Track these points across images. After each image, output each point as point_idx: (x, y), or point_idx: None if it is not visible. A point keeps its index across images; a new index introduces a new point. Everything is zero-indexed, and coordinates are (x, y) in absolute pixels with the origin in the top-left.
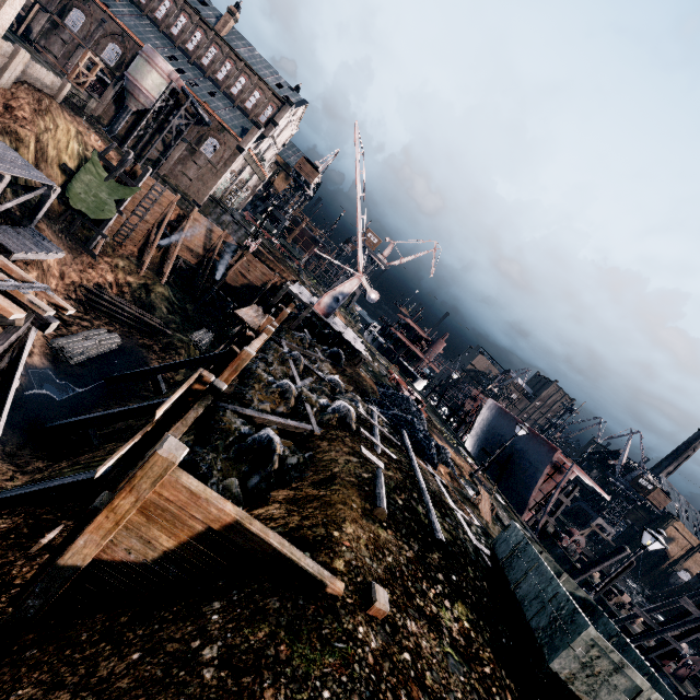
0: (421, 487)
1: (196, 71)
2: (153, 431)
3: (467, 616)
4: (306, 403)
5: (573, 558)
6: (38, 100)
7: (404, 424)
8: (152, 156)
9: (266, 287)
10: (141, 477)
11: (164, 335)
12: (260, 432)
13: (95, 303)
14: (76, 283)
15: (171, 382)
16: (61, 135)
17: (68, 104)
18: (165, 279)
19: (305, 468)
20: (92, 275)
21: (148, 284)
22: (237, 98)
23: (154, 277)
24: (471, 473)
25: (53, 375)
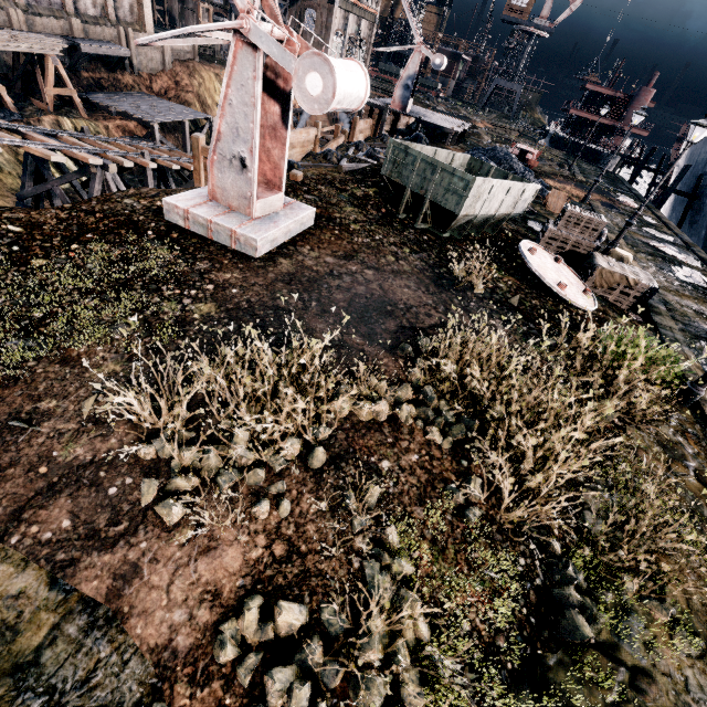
0: None
1: None
2: None
3: (375, 191)
4: (345, 158)
5: None
6: (187, 66)
7: None
8: None
9: None
10: (194, 150)
11: None
12: None
13: None
14: None
15: None
16: (208, 84)
17: (204, 58)
18: None
19: None
20: None
21: None
22: None
23: None
24: (584, 195)
25: None
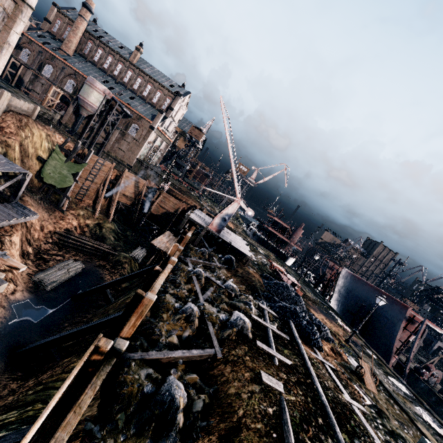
0: (322, 400)
1: (120, 87)
2: (60, 403)
3: None
4: (208, 321)
5: (435, 388)
6: (20, 120)
7: (289, 315)
8: (99, 141)
9: (177, 212)
10: None
11: (113, 256)
12: (162, 389)
13: (65, 242)
14: (52, 231)
15: (119, 288)
16: (36, 138)
17: (41, 119)
18: (111, 218)
19: (211, 410)
20: (62, 223)
21: (100, 223)
22: (147, 98)
23: (104, 217)
24: (346, 338)
25: (32, 303)
